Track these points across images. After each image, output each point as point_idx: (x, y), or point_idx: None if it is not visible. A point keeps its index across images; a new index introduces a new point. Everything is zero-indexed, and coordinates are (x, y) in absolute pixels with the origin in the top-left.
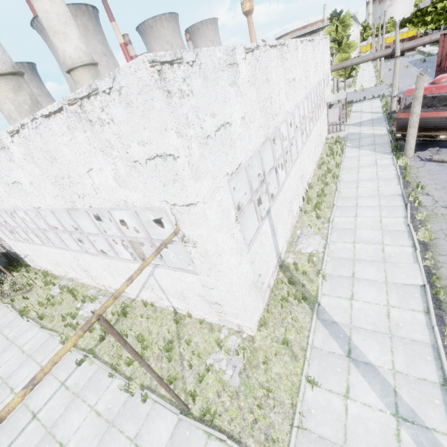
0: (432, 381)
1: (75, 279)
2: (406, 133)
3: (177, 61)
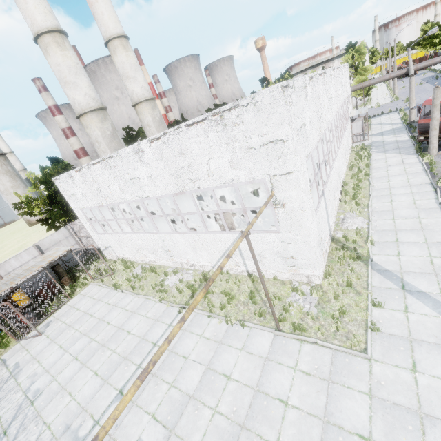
0: None
1: (152, 262)
2: (428, 136)
3: (288, 86)
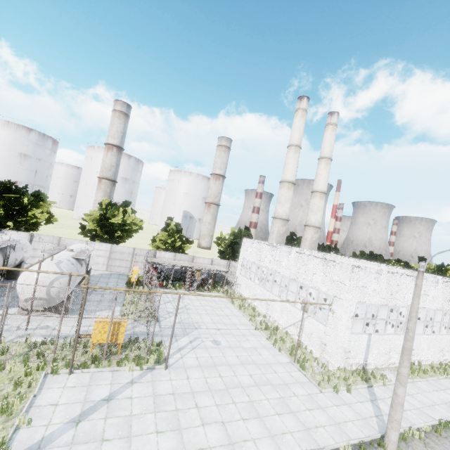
0: (402, 425)
1: (255, 306)
2: None
3: (359, 267)
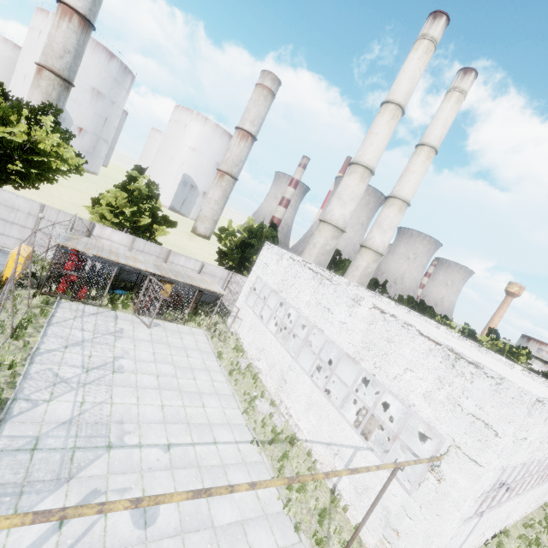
0: None
1: (258, 370)
2: None
3: (541, 401)
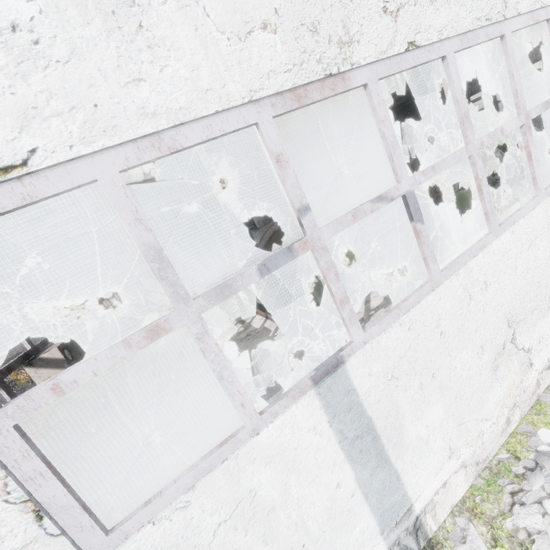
0: None
1: None
2: None
3: None
